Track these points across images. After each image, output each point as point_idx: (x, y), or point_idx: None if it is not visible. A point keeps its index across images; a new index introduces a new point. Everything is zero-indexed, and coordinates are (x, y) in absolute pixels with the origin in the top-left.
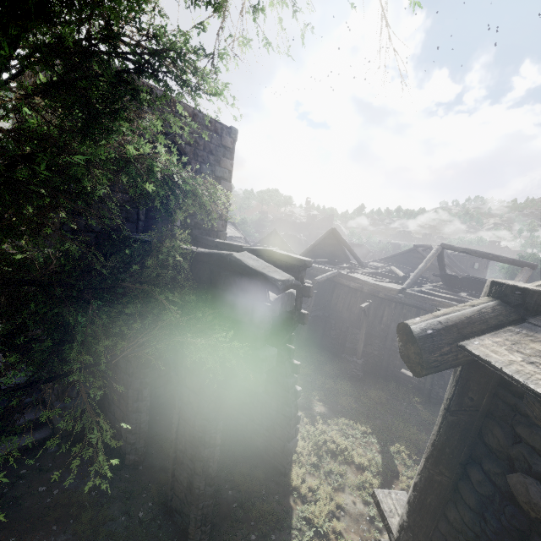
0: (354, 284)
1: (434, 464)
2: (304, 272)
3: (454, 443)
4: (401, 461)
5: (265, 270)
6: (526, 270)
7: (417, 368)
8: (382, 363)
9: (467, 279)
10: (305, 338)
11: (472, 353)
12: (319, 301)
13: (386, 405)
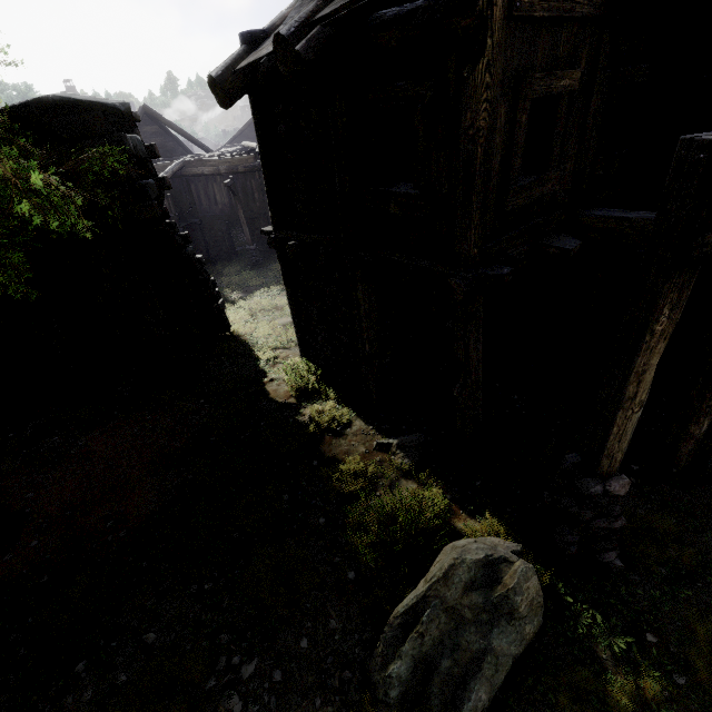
0: (208, 169)
1: (265, 168)
2: (137, 130)
3: (265, 147)
4: None
5: (98, 100)
6: None
7: (226, 101)
8: None
9: None
10: None
11: (237, 71)
12: (180, 210)
13: None
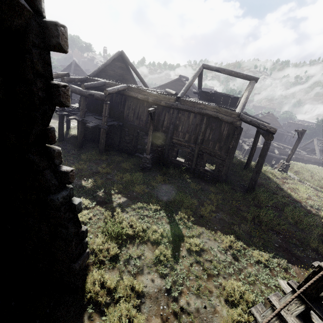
0: (141, 96)
1: None
2: None
3: None
4: (183, 225)
5: None
6: (253, 82)
7: None
8: (164, 155)
9: (215, 94)
10: (106, 145)
11: None
12: (113, 113)
13: (169, 184)
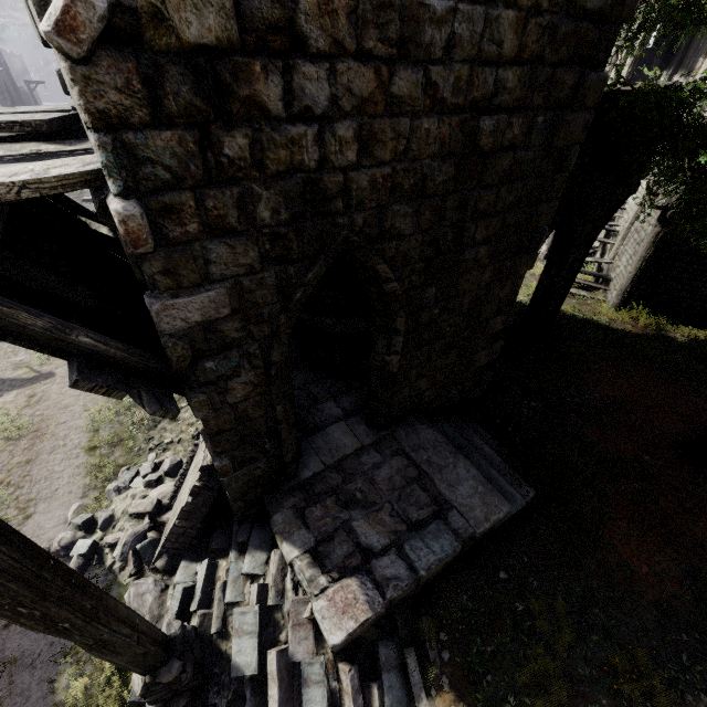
0: None
1: None
2: None
3: None
4: None
5: None
6: None
7: None
8: None
9: None
10: None
11: None
12: None
13: None
